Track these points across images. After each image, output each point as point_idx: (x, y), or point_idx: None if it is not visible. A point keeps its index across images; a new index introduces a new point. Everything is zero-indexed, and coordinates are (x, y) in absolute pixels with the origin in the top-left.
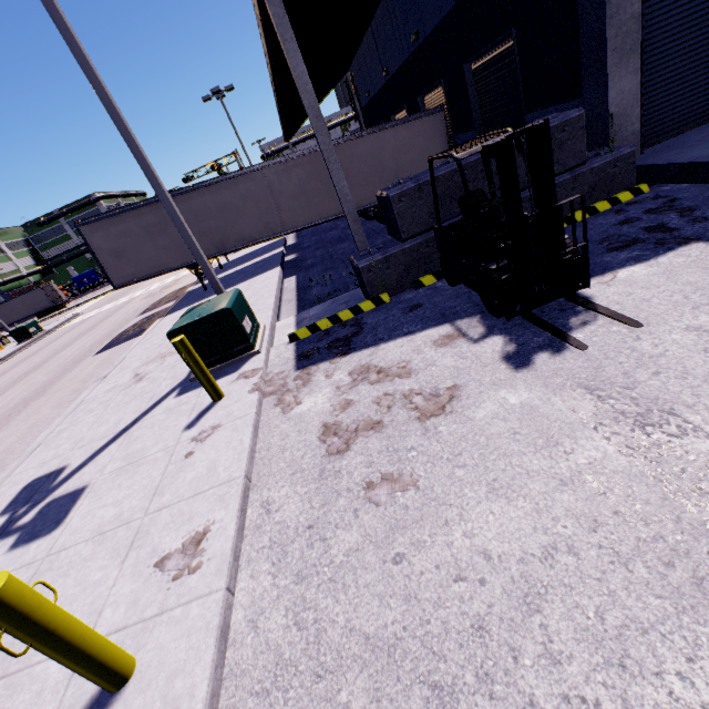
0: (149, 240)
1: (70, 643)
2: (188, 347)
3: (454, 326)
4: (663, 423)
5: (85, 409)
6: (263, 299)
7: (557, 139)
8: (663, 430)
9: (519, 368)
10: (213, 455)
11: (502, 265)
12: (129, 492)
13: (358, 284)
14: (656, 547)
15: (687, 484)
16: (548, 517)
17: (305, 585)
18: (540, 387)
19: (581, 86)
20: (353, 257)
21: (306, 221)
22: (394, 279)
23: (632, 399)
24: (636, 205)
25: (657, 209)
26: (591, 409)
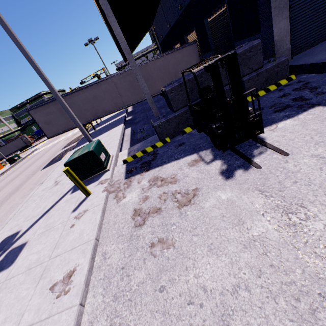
0: (61, 115)
1: None
2: (71, 172)
3: (198, 155)
4: (297, 212)
5: (32, 199)
6: (113, 141)
7: (248, 55)
8: (297, 216)
9: (227, 178)
10: (82, 227)
11: (218, 125)
12: (44, 246)
13: None
14: (291, 289)
15: (308, 250)
16: (236, 267)
17: (117, 302)
18: (237, 189)
19: (260, 27)
20: (152, 120)
21: (134, 100)
22: (172, 130)
23: (282, 197)
24: (289, 86)
25: (299, 88)
26: (261, 203)
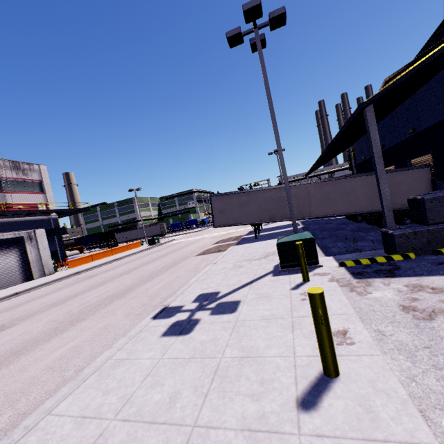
0: (238, 208)
1: (330, 334)
2: (303, 248)
3: None
4: None
5: (213, 273)
6: None
7: None
8: None
9: None
10: None
11: None
12: (272, 307)
13: (367, 250)
14: None
15: None
16: None
17: None
18: None
19: None
20: (386, 229)
21: (324, 213)
22: (417, 246)
23: None
24: None
25: None
26: None
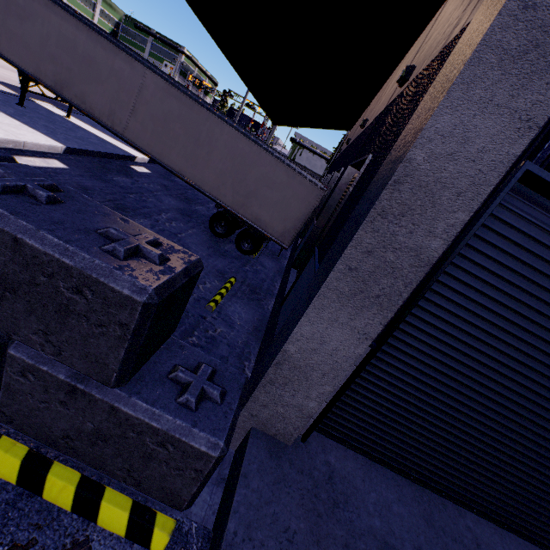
0: (2, 11)
1: None
2: None
3: None
4: None
5: None
6: None
7: (64, 293)
8: None
9: None
10: None
11: None
12: None
13: None
14: None
15: None
16: None
17: None
18: None
19: None
20: None
21: (147, 146)
22: None
23: None
24: None
25: None
26: None
